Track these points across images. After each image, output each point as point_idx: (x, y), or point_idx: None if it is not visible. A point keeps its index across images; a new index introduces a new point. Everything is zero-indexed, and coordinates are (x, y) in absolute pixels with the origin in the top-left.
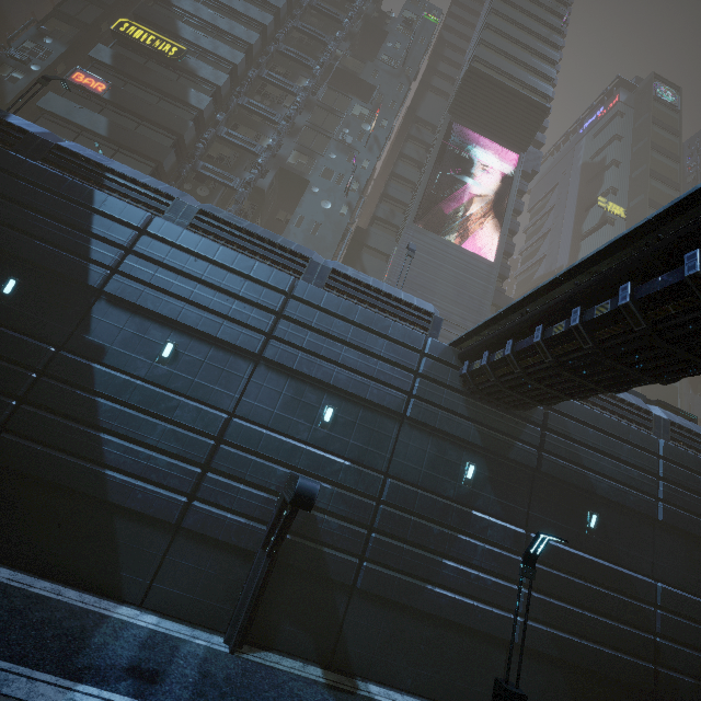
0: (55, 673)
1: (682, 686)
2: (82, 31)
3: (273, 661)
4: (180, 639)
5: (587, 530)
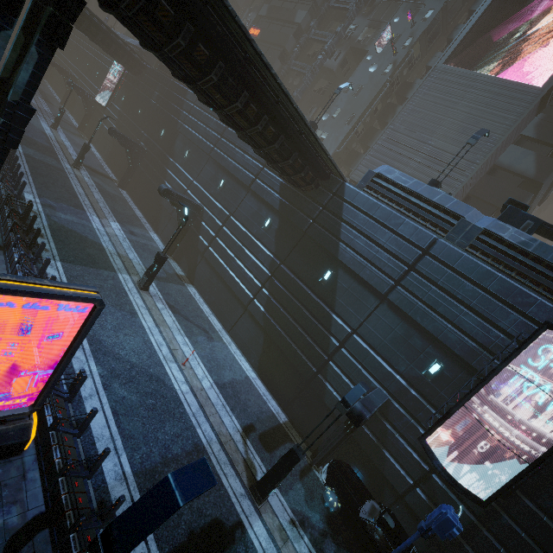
0: (117, 220)
1: (329, 394)
2: None
3: (173, 262)
4: (156, 243)
5: (321, 280)
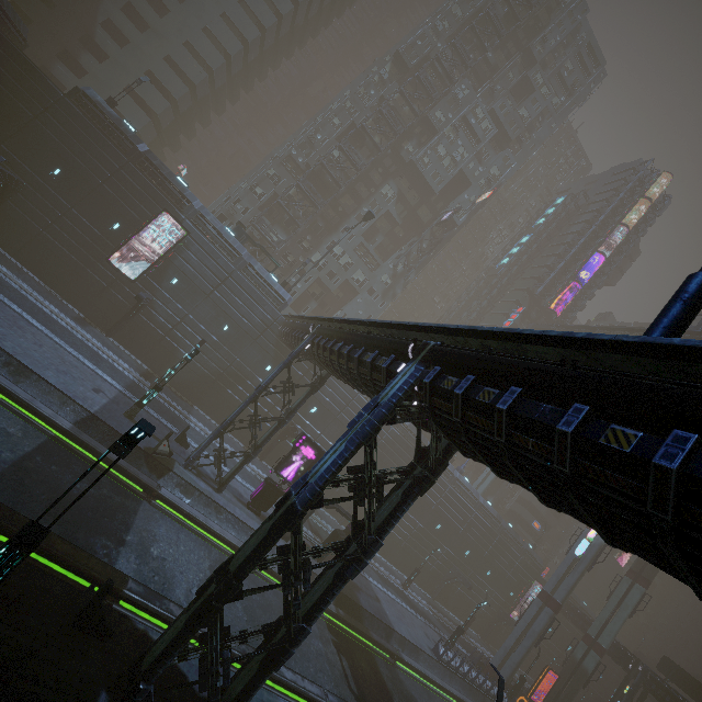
0: None
1: None
2: None
3: None
4: None
5: None
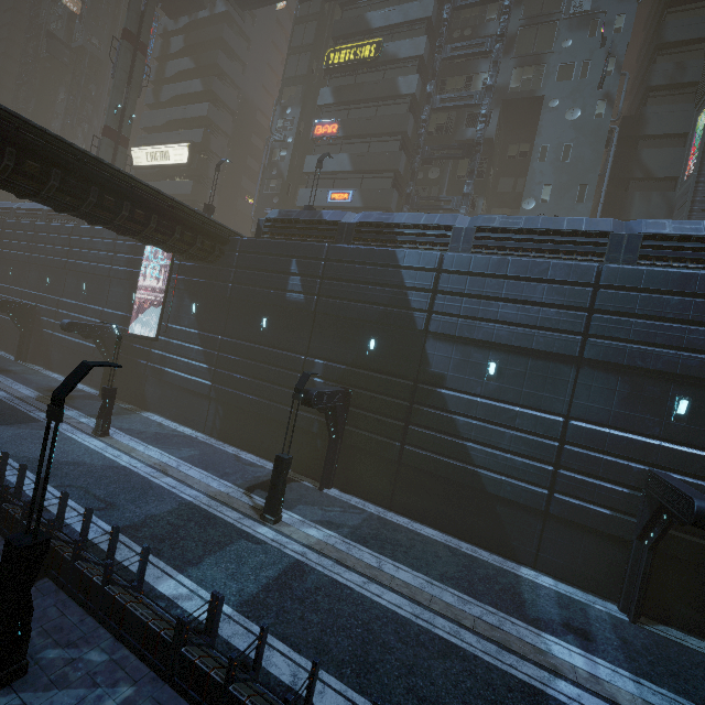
0: (521, 620)
1: None
2: (304, 84)
3: (676, 637)
4: (581, 602)
5: None
